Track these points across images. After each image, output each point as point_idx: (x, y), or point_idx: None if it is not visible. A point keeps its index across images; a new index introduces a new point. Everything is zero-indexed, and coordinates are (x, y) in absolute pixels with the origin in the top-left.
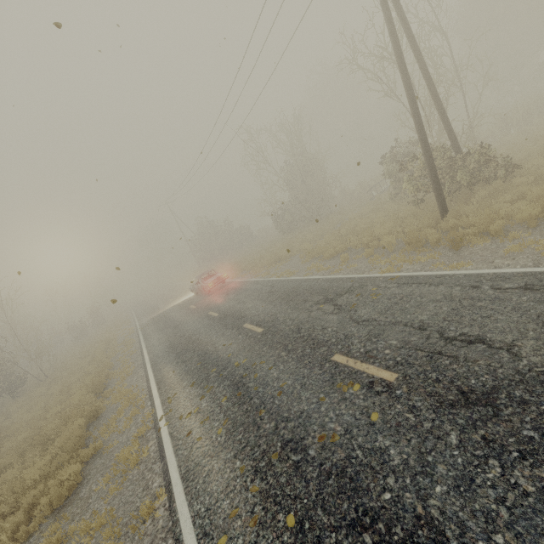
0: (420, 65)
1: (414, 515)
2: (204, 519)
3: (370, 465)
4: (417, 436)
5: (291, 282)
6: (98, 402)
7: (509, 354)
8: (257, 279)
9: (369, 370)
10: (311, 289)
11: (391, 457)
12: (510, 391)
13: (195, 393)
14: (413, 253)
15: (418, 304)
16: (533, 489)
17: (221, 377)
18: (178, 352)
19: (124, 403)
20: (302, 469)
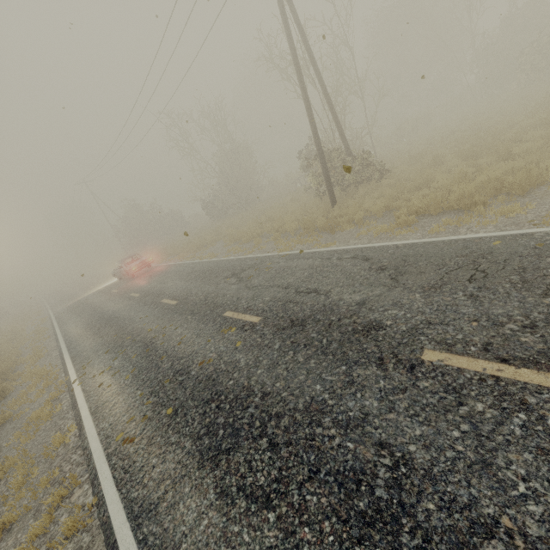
0: (318, 77)
1: (242, 387)
2: (107, 430)
3: (227, 370)
4: (259, 349)
5: (211, 263)
6: (4, 383)
7: (325, 297)
8: (182, 262)
9: (245, 318)
10: (224, 267)
11: (240, 363)
12: (315, 316)
13: (109, 358)
14: (306, 237)
15: (292, 272)
16: (303, 359)
17: (134, 342)
18: (96, 330)
19: (36, 379)
20: (184, 383)
